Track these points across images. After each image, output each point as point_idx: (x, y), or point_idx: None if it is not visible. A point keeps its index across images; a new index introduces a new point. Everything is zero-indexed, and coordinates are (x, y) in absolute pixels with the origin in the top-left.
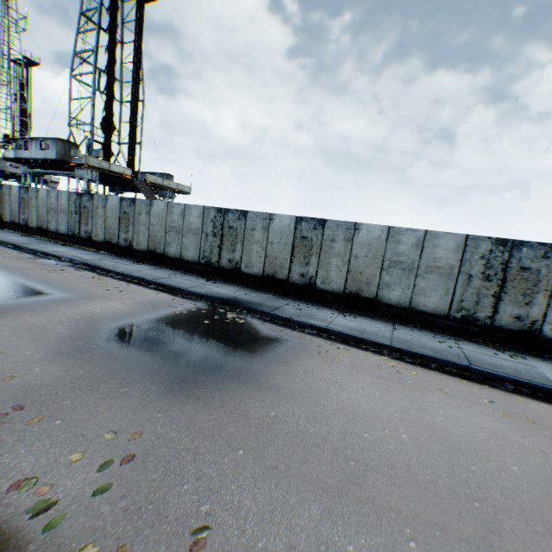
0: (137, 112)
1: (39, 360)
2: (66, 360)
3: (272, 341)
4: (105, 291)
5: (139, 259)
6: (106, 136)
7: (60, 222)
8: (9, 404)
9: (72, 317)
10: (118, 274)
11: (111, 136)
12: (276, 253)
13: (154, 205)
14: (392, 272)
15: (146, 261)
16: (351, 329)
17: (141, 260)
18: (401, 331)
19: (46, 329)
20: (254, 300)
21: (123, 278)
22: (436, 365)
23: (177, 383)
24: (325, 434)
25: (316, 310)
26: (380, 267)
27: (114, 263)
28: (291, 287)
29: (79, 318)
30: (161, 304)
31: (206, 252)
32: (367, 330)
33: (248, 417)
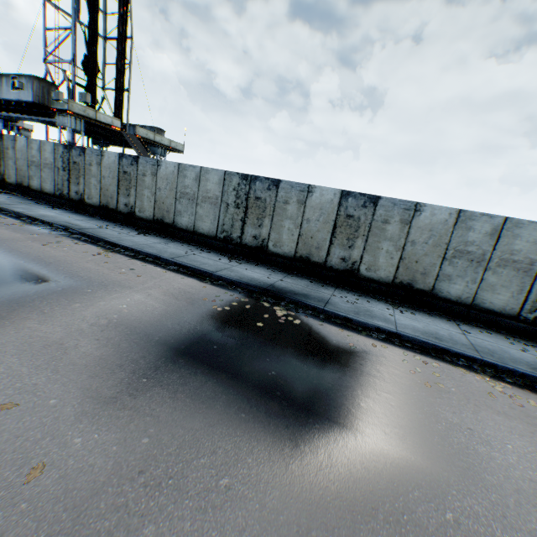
0: (125, 52)
1: (73, 419)
2: (114, 413)
3: (350, 354)
4: (120, 275)
5: (143, 228)
6: (90, 79)
7: (44, 178)
8: None
9: (94, 323)
10: (127, 249)
11: (96, 79)
12: (313, 232)
13: (162, 166)
14: (455, 262)
15: (151, 231)
16: (424, 334)
17: (146, 230)
18: (472, 334)
19: (66, 348)
20: (295, 289)
21: (134, 254)
22: None
23: (288, 454)
24: None
25: (367, 304)
26: (442, 257)
27: (117, 233)
28: (329, 272)
29: (105, 324)
30: (195, 296)
31: (226, 225)
32: (440, 335)
33: (426, 531)
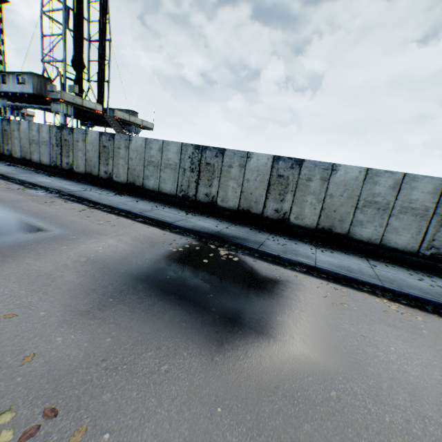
0: (105, 51)
1: (57, 325)
2: (87, 322)
3: (275, 283)
4: (99, 225)
5: (119, 190)
6: (77, 73)
7: (42, 153)
8: (37, 407)
9: (76, 260)
10: (105, 206)
11: (82, 73)
12: (252, 189)
13: (133, 140)
14: (365, 211)
15: (126, 193)
16: (338, 267)
17: (121, 192)
18: (378, 268)
19: (54, 278)
20: (237, 235)
21: (111, 210)
22: (430, 307)
23: (215, 351)
24: (404, 423)
25: (294, 245)
26: (354, 206)
27: (98, 194)
28: (266, 221)
29: (84, 261)
30: (156, 241)
31: (183, 186)
32: (351, 268)
33: (313, 403)
